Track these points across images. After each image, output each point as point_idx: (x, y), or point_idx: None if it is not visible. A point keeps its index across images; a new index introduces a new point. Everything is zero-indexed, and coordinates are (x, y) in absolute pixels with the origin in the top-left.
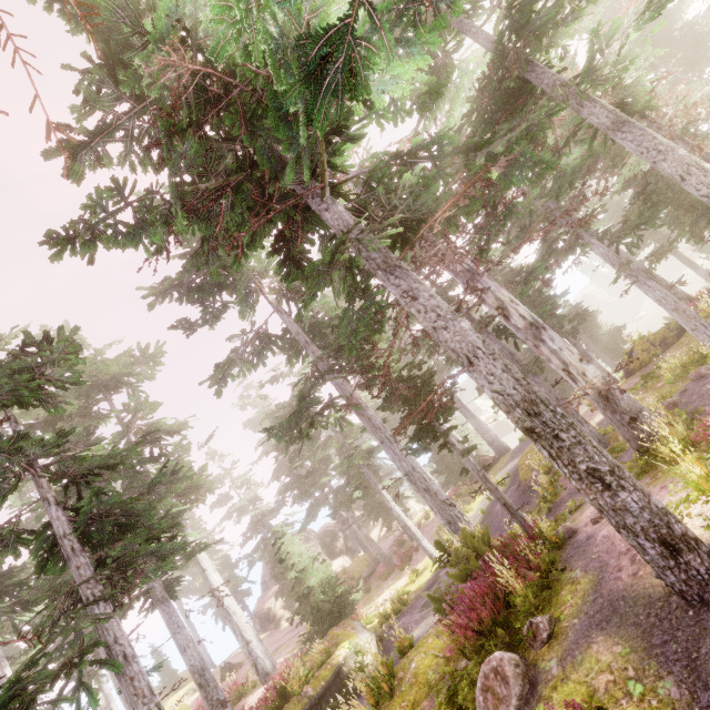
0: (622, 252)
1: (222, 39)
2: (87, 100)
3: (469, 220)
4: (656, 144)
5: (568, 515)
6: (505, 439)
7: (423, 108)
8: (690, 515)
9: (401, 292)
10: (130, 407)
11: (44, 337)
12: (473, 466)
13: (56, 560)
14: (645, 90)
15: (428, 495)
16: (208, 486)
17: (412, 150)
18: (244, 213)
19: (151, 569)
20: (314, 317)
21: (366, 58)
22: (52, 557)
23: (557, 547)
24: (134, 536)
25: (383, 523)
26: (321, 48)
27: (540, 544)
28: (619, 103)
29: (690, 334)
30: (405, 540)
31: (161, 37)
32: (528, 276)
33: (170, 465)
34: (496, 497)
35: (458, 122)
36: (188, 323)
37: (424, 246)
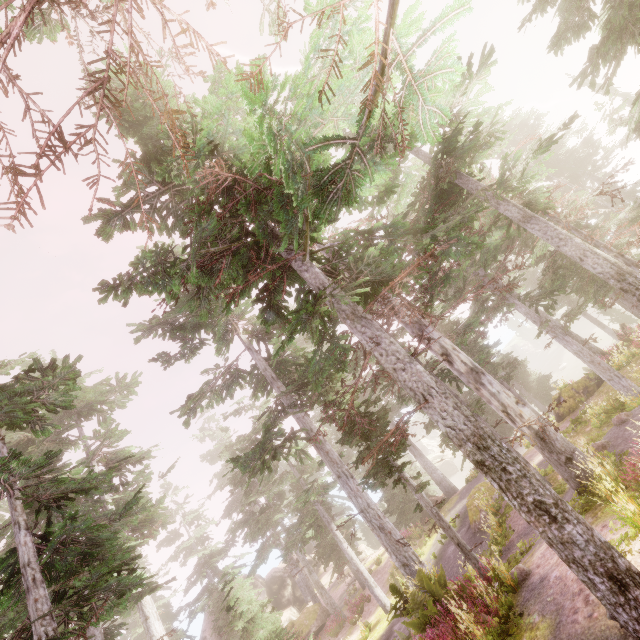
0: (541, 312)
1: (256, 162)
2: (125, 183)
3: (419, 283)
4: (557, 234)
5: (520, 556)
6: (451, 480)
7: (381, 201)
8: (631, 551)
9: (366, 338)
10: (100, 434)
11: (50, 364)
12: (426, 502)
13: (11, 593)
14: (544, 196)
15: (383, 533)
16: (162, 520)
17: (374, 230)
18: (239, 270)
19: (106, 606)
20: (280, 356)
21: (357, 181)
22: (7, 590)
23: (512, 590)
24: (101, 564)
25: (334, 567)
26: (329, 176)
27: (496, 587)
28: (526, 204)
29: (607, 384)
30: (356, 589)
31: (198, 150)
32: (466, 329)
33: (127, 496)
34: (449, 536)
35: (404, 208)
36: (167, 356)
37: (380, 301)
